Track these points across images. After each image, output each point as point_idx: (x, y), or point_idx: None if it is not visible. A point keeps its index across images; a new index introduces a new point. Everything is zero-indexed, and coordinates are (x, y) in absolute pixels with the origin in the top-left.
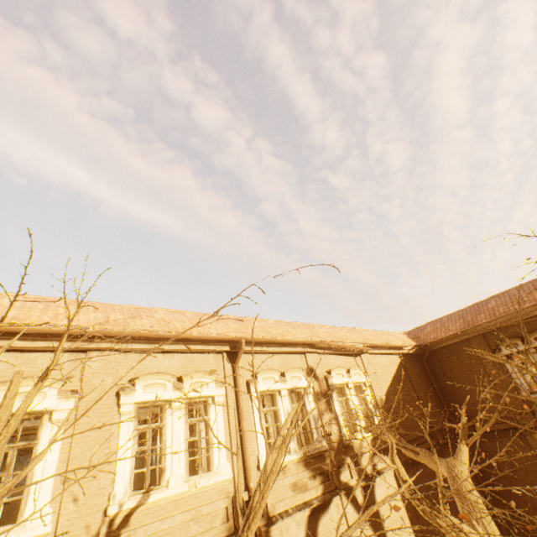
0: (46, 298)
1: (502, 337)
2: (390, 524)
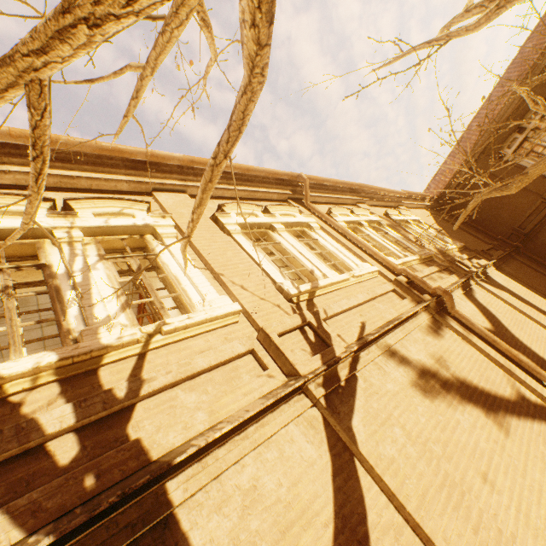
0: None
1: (500, 143)
2: (525, 296)
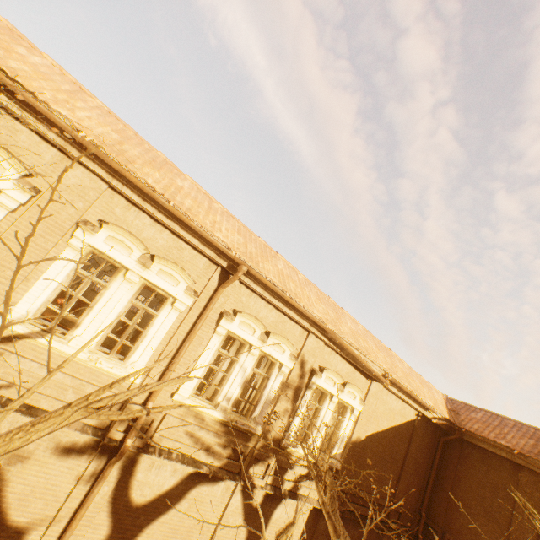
0: (83, 88)
1: None
2: None
